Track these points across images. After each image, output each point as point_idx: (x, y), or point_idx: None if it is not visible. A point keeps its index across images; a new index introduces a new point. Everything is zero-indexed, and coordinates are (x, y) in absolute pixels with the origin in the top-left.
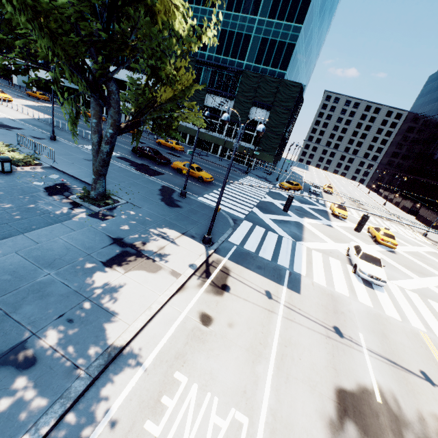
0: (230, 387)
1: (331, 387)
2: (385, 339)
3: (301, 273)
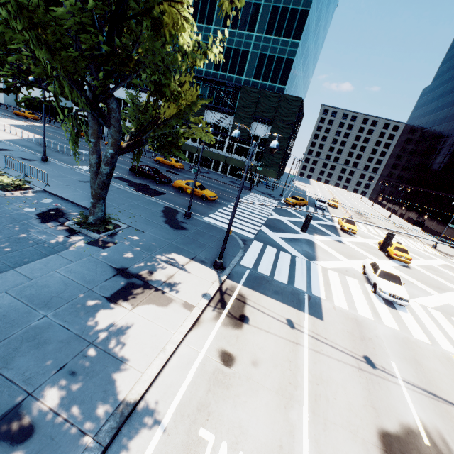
0: (264, 441)
1: (374, 431)
2: (419, 367)
3: (320, 296)
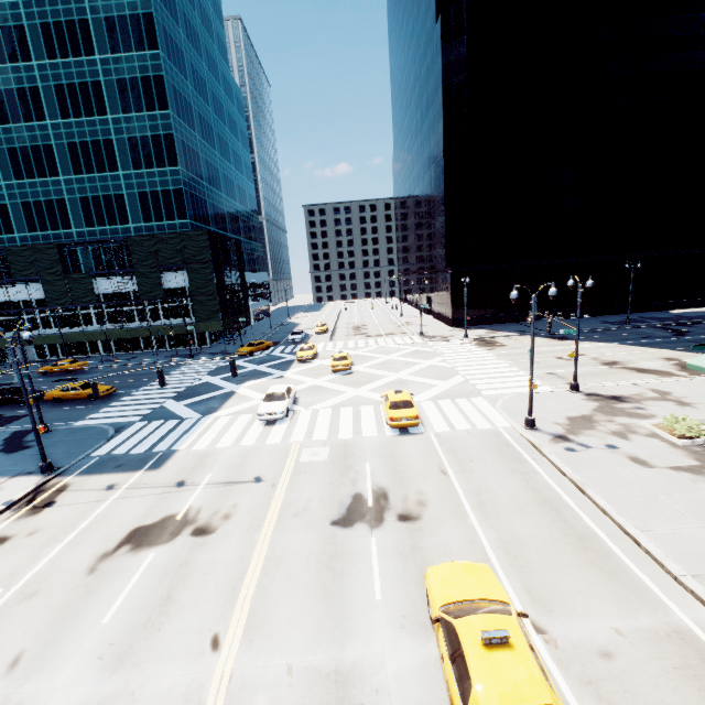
0: None
1: (128, 530)
2: (239, 467)
3: (180, 448)
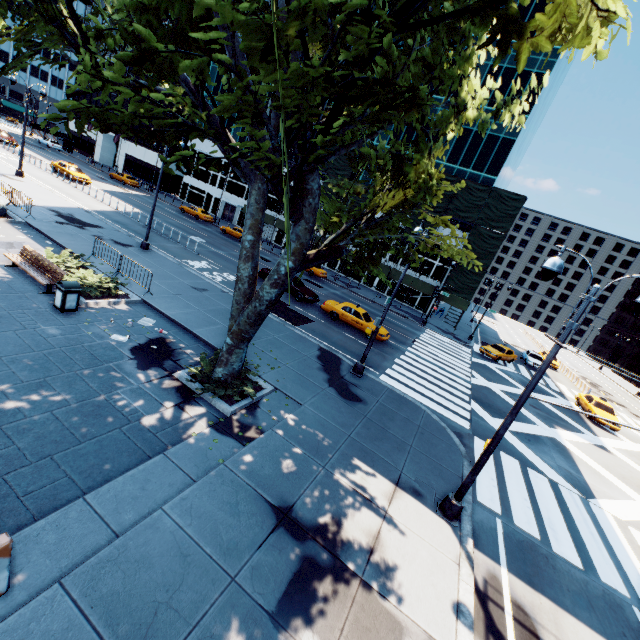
0: None
1: None
2: None
3: None
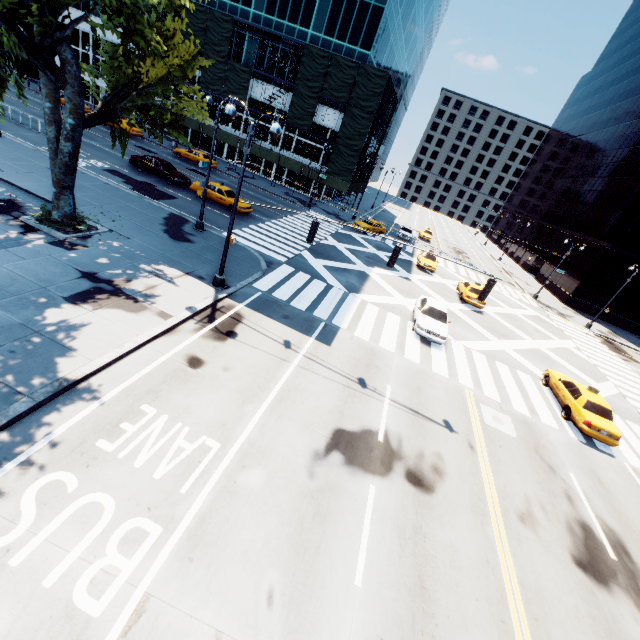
0: (208, 420)
1: (329, 427)
2: (418, 393)
3: (341, 326)
